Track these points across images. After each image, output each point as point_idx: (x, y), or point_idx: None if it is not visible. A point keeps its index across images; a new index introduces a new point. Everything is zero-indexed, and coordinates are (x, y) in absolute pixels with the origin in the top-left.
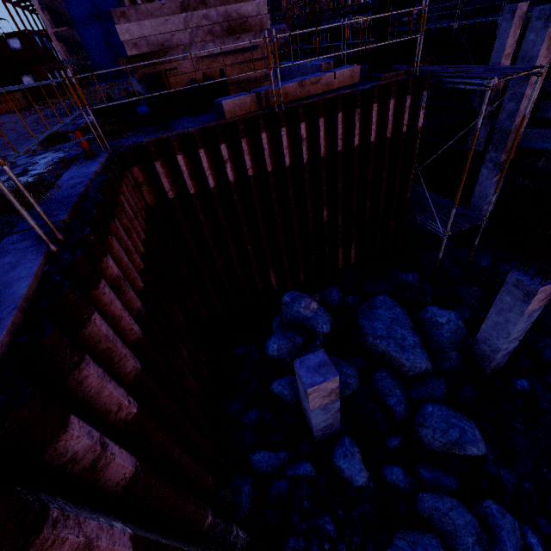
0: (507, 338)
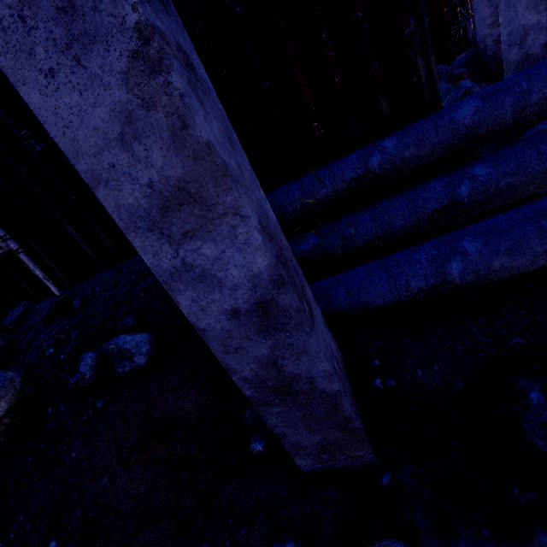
0: (483, 23)
